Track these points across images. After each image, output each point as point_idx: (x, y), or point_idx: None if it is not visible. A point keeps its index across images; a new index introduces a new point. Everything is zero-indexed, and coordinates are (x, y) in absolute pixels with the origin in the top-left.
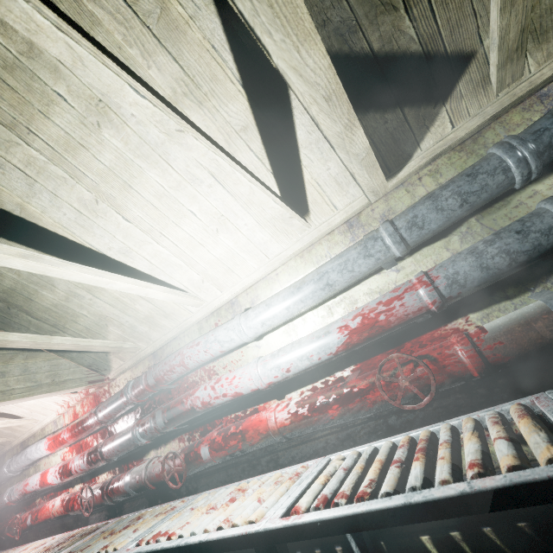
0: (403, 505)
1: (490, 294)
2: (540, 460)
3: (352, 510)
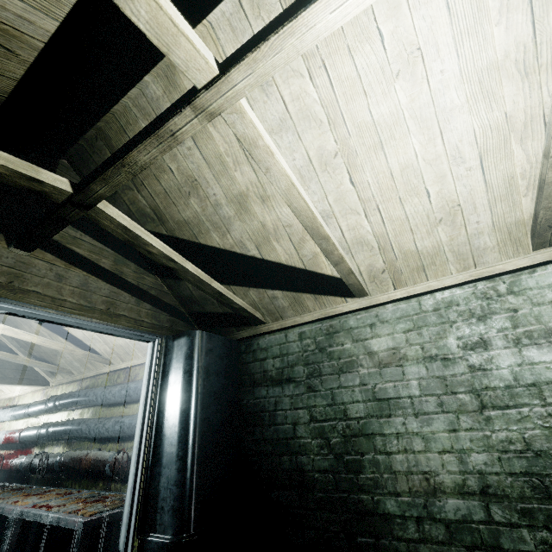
0: None
1: (41, 444)
2: None
3: None
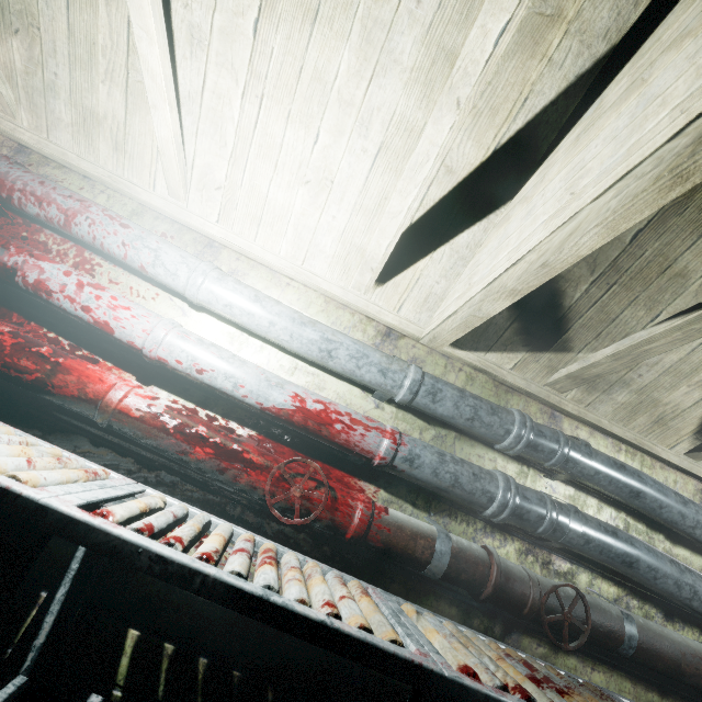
0: (259, 595)
1: (408, 490)
2: (383, 636)
3: (197, 564)
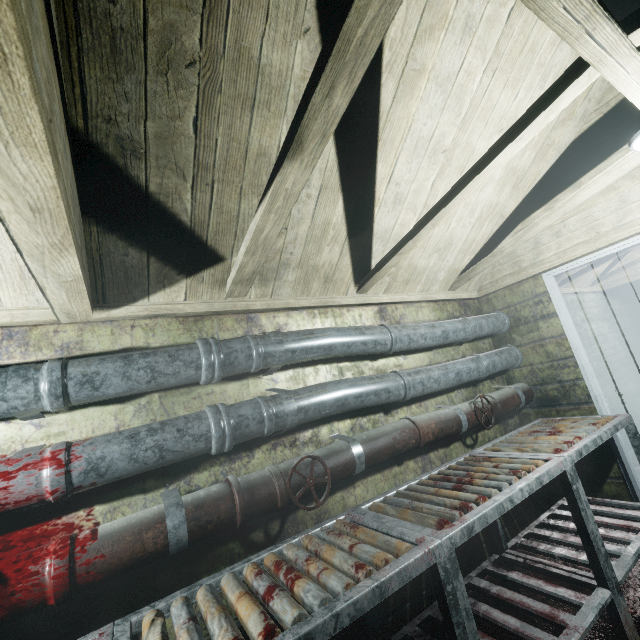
0: None
1: (130, 483)
2: None
3: None
